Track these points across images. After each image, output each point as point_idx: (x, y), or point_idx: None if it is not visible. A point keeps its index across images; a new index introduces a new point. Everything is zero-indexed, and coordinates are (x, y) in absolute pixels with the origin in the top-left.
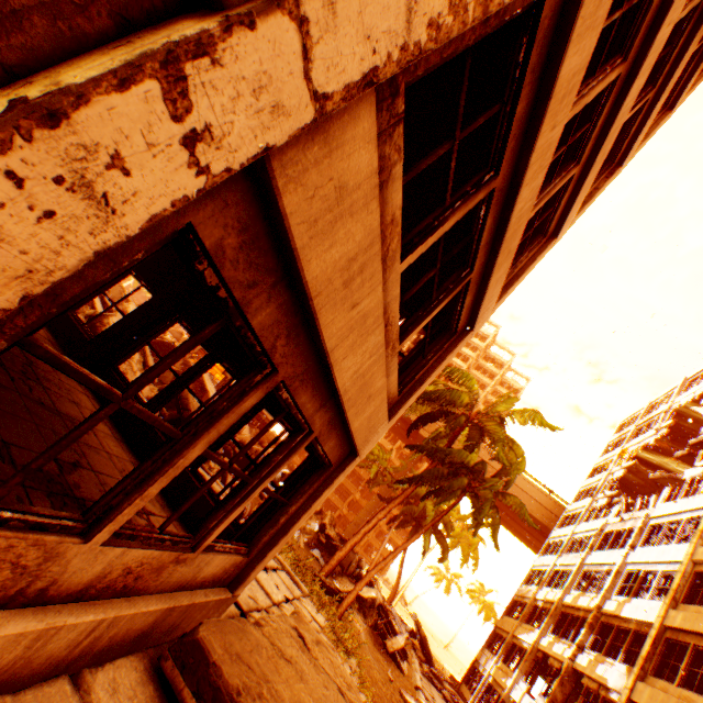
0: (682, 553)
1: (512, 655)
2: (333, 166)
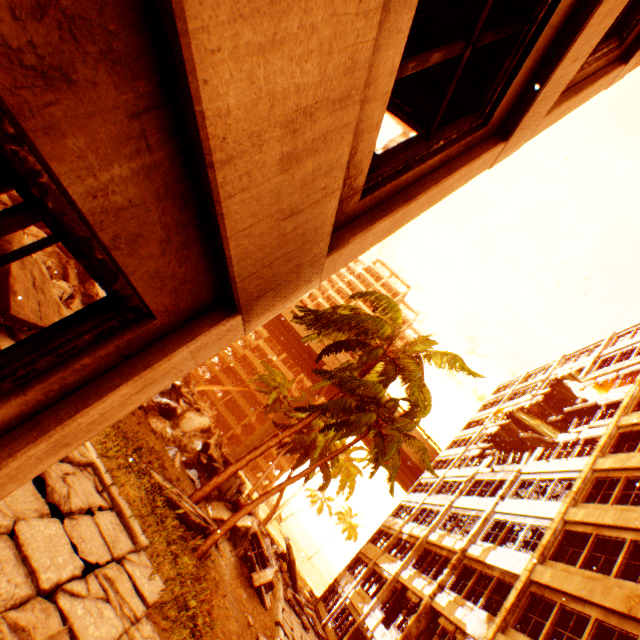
0: (554, 510)
1: (372, 581)
2: None
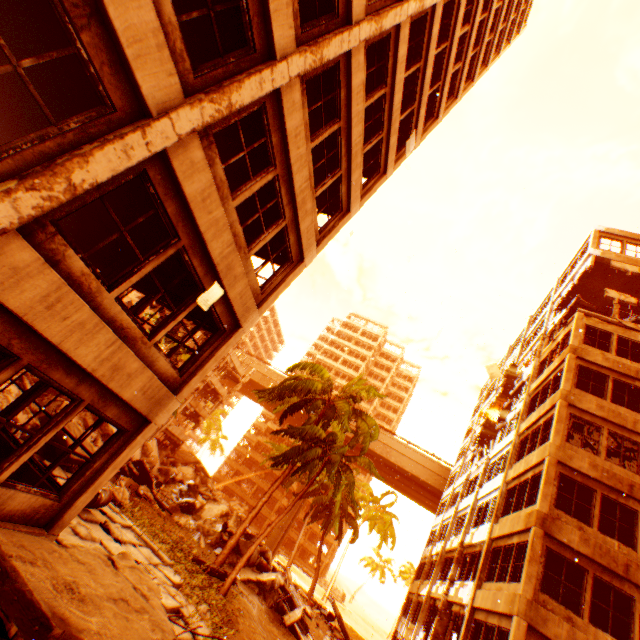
0: (501, 478)
1: (417, 612)
2: (4, 261)
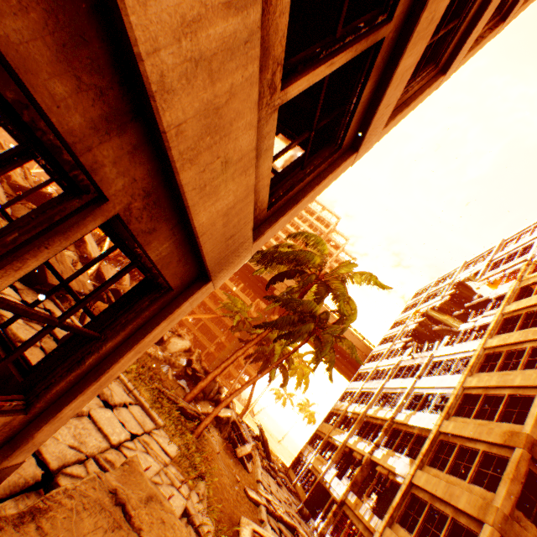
0: (456, 381)
1: (327, 449)
2: None
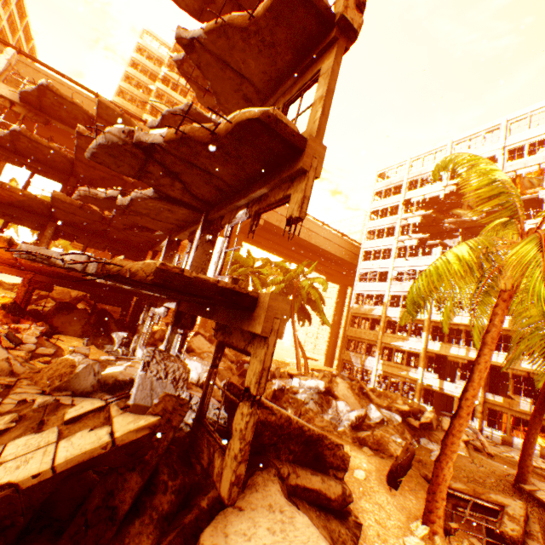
0: None
1: (393, 355)
2: None
